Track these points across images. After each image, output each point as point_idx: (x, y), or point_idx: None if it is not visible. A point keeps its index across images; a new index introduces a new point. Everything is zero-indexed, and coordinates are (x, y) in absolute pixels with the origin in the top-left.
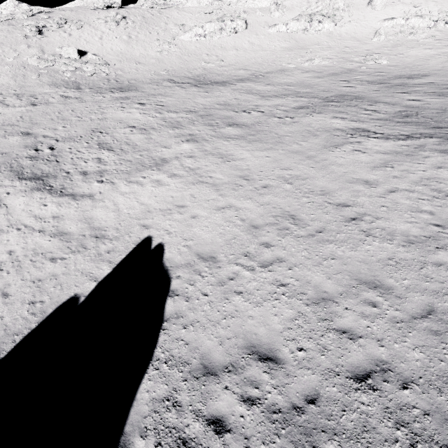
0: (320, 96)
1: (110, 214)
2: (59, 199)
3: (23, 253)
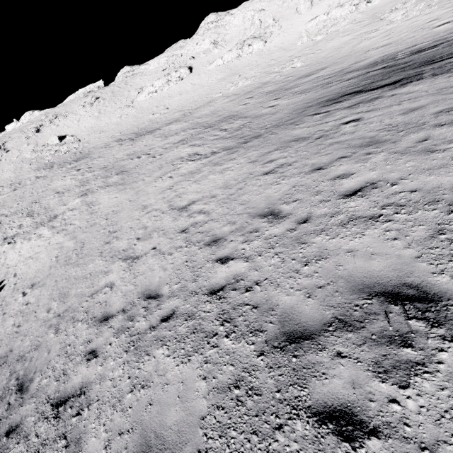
0: (208, 123)
1: None
2: None
3: None
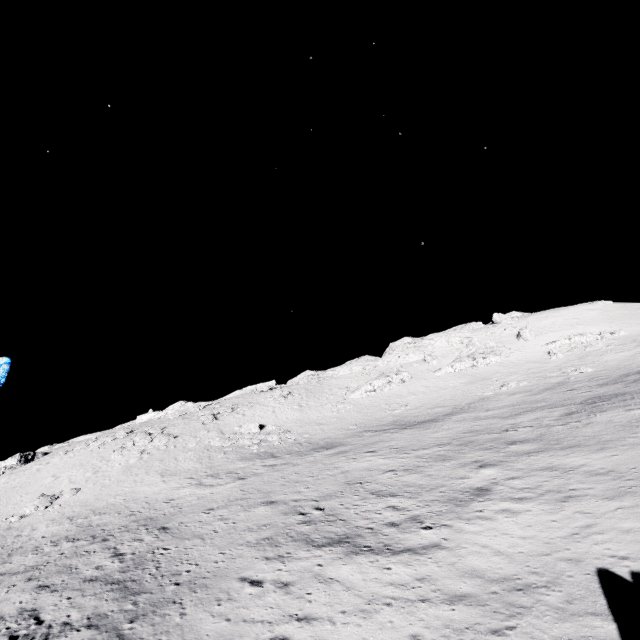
0: (571, 403)
1: (495, 559)
2: (398, 558)
3: (435, 633)
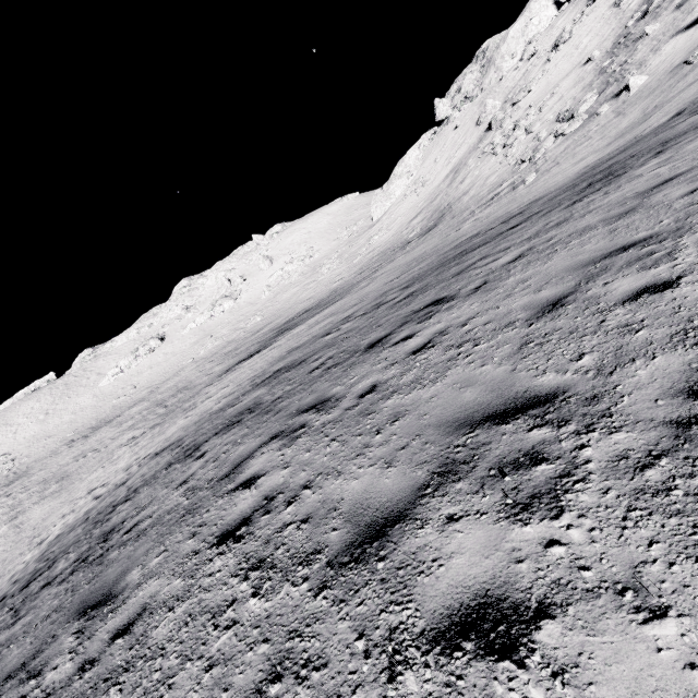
0: (163, 400)
1: None
2: None
3: None
